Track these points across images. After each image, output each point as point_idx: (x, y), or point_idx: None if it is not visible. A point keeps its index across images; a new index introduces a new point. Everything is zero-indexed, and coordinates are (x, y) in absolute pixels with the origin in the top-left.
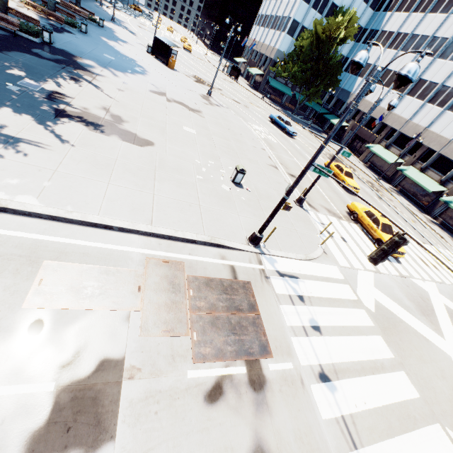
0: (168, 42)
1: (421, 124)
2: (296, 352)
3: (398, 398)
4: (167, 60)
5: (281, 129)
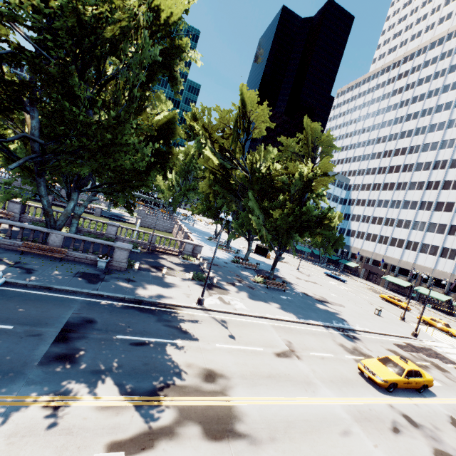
0: (264, 247)
1: (409, 261)
2: None
3: None
4: (266, 255)
5: (335, 279)
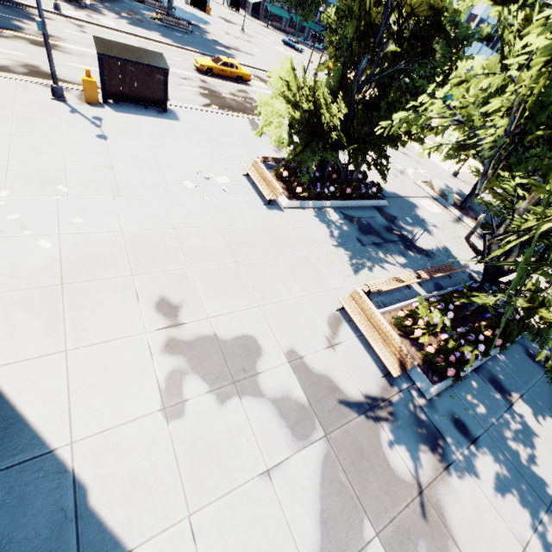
0: None
1: None
2: None
3: None
4: (205, 9)
5: (292, 49)
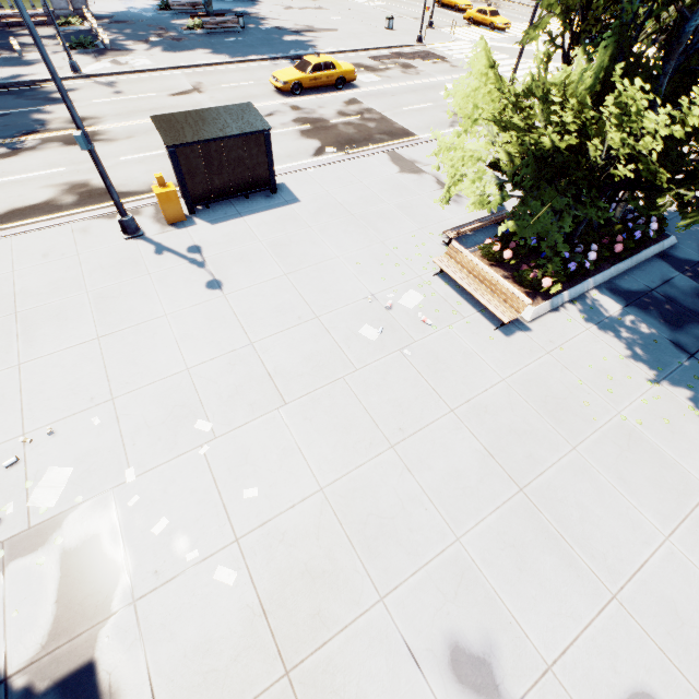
0: None
1: None
2: (455, 57)
3: (500, 58)
4: None
5: None
